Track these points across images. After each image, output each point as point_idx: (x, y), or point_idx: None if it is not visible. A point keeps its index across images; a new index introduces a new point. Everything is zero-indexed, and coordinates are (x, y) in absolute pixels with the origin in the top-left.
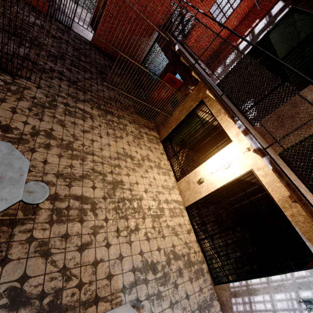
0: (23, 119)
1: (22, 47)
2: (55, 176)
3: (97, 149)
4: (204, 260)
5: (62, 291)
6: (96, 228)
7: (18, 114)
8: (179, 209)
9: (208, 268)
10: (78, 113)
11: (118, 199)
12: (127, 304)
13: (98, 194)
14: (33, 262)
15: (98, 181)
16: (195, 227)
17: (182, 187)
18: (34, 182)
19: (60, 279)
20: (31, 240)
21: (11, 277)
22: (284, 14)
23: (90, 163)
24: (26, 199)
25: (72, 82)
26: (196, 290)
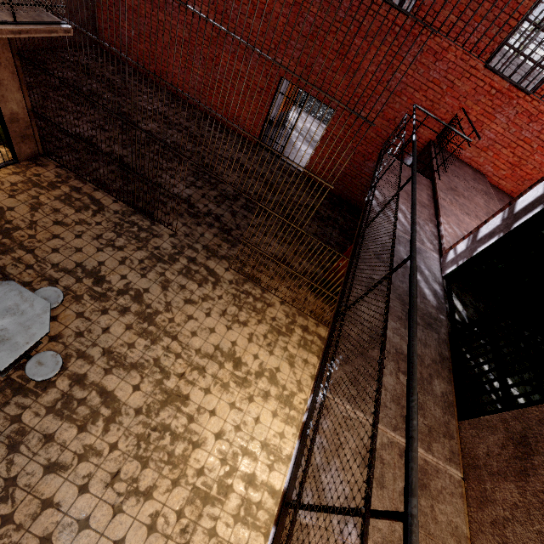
0: (125, 272)
1: (191, 188)
2: (103, 352)
3: (186, 332)
4: None
5: None
6: (90, 450)
7: (124, 266)
8: (270, 515)
9: None
10: (200, 274)
11: (156, 424)
12: None
13: (134, 400)
14: None
15: (150, 380)
16: None
17: None
18: (54, 352)
19: None
20: (15, 420)
21: None
22: None
23: (161, 349)
24: (29, 370)
25: (225, 230)
26: None
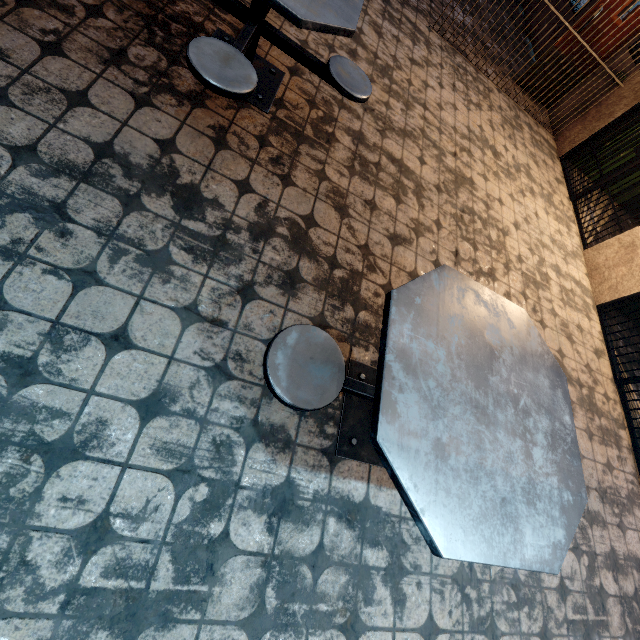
0: None
1: None
2: (362, 106)
3: (432, 103)
4: (624, 425)
5: (361, 278)
6: (419, 225)
7: None
8: (582, 301)
9: (632, 445)
10: (405, 27)
11: (461, 206)
12: (524, 310)
13: (427, 175)
14: (322, 209)
15: (429, 155)
16: (615, 354)
17: (603, 259)
18: (350, 61)
19: (360, 260)
20: (321, 177)
21: (294, 207)
22: None
23: (419, 118)
24: (339, 79)
25: None
26: (598, 459)
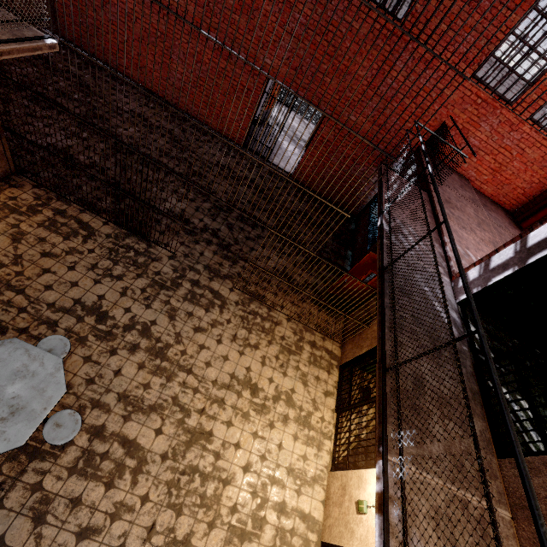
0: (128, 304)
1: (183, 201)
2: (118, 397)
3: (200, 364)
4: None
5: None
6: (122, 507)
7: (126, 297)
8: (303, 539)
9: None
10: (206, 298)
11: (184, 467)
12: None
13: (158, 445)
14: (20, 523)
15: (171, 421)
16: None
17: (333, 490)
18: (71, 411)
19: None
20: (36, 488)
21: None
22: None
23: (177, 386)
24: (48, 435)
25: (224, 246)
26: None
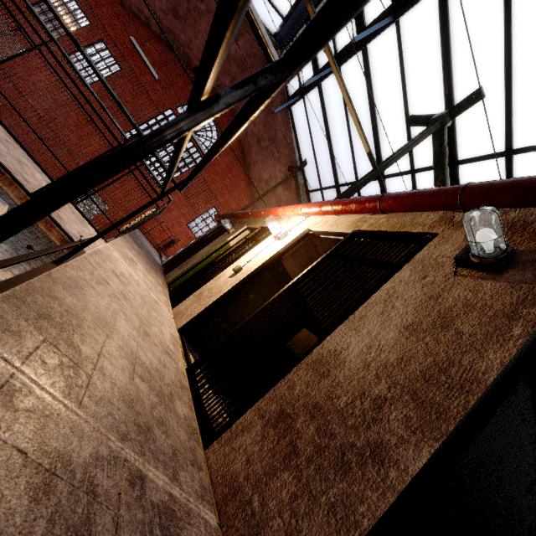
0: None
1: None
2: None
3: None
4: None
5: None
6: None
7: None
8: None
9: None
10: None
11: None
12: None
13: None
14: None
15: None
16: None
17: None
18: None
19: None
20: None
21: None
22: (215, 228)
23: None
24: None
25: None
26: None
